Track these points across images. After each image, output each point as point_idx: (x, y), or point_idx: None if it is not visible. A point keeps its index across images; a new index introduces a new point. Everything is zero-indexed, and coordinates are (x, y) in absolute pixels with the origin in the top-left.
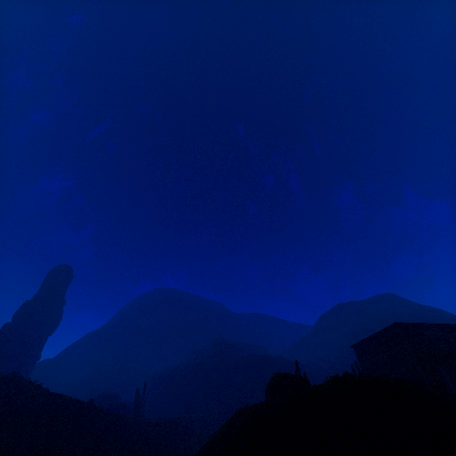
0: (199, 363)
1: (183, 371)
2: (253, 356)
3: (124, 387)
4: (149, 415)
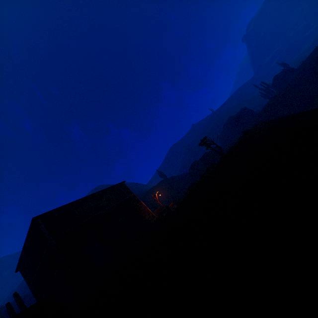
0: None
1: None
2: None
3: None
4: None
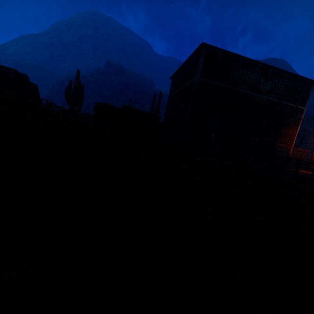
0: (86, 76)
1: (73, 79)
2: (128, 81)
3: (37, 81)
4: (43, 101)
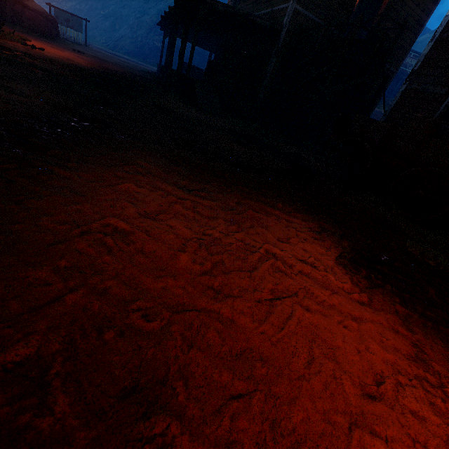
0: None
1: None
2: None
3: None
4: None
